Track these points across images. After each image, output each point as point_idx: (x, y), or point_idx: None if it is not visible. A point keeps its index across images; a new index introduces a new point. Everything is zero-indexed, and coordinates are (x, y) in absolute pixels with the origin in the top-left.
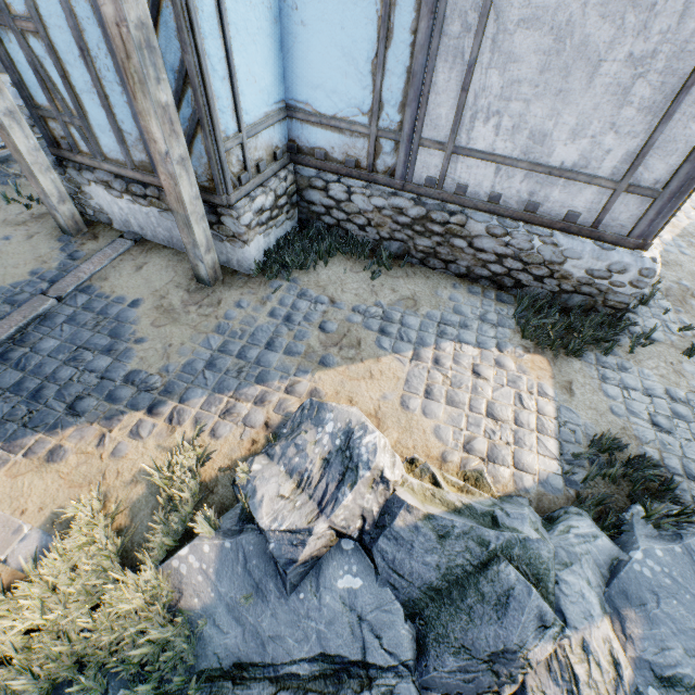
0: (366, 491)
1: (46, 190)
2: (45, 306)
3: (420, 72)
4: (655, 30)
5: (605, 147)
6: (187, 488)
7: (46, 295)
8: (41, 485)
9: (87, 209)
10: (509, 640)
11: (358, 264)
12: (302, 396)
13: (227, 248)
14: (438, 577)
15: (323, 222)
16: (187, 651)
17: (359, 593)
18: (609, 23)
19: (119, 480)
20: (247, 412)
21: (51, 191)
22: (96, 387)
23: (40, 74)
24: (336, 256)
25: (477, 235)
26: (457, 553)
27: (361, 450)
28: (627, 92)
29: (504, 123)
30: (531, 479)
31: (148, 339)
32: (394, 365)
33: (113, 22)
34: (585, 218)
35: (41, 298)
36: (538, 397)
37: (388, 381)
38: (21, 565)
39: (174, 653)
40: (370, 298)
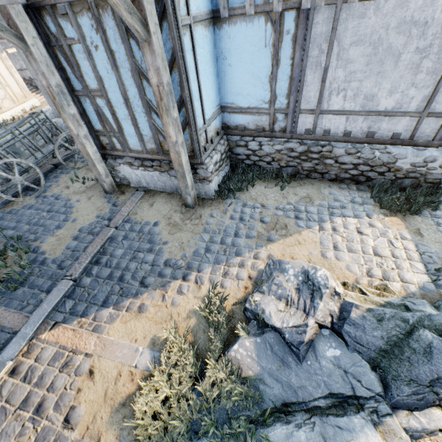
0: (328, 300)
1: (100, 172)
2: (110, 232)
3: (297, 77)
4: (429, 34)
5: (410, 96)
6: (221, 315)
7: (109, 227)
8: (140, 325)
9: (116, 178)
10: (439, 371)
11: (270, 183)
12: (264, 259)
13: (199, 186)
14: (383, 343)
15: (245, 163)
16: (258, 396)
17: (340, 358)
18: (402, 35)
19: (180, 317)
20: (236, 272)
21: (102, 172)
22: (151, 270)
23: (100, 115)
24: (256, 181)
25: (339, 155)
26: (391, 328)
27: (318, 279)
28: (418, 66)
29: (348, 94)
30: (414, 287)
31: (169, 241)
32: (310, 235)
33: (155, 85)
34: (404, 135)
35: (107, 228)
36: (401, 241)
37: (310, 244)
38: (144, 367)
39: (251, 398)
40: (283, 200)
